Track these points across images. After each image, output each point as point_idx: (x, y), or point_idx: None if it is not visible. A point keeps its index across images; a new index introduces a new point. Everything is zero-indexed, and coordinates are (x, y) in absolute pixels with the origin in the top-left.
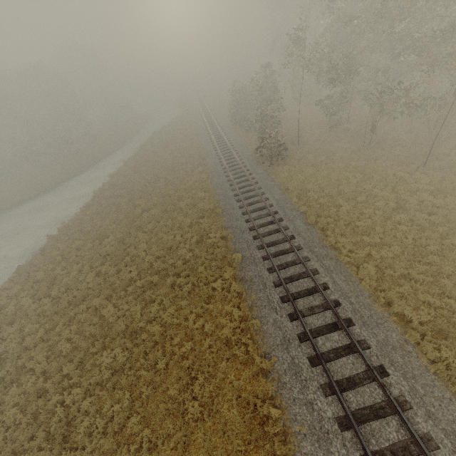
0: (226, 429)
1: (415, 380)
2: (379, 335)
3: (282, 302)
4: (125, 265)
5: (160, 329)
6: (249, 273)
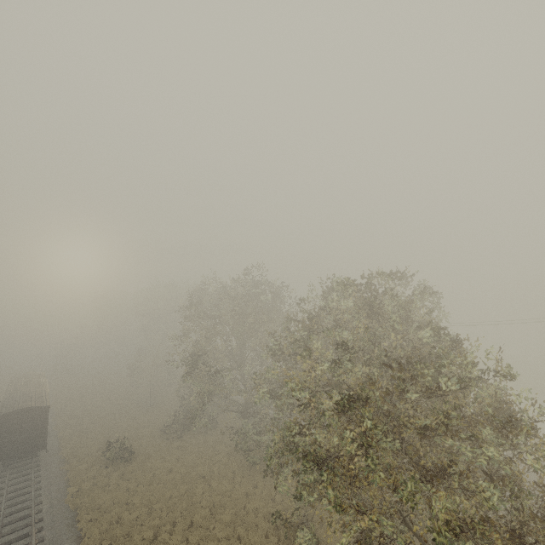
0: None
1: None
2: None
3: None
4: None
5: None
6: None
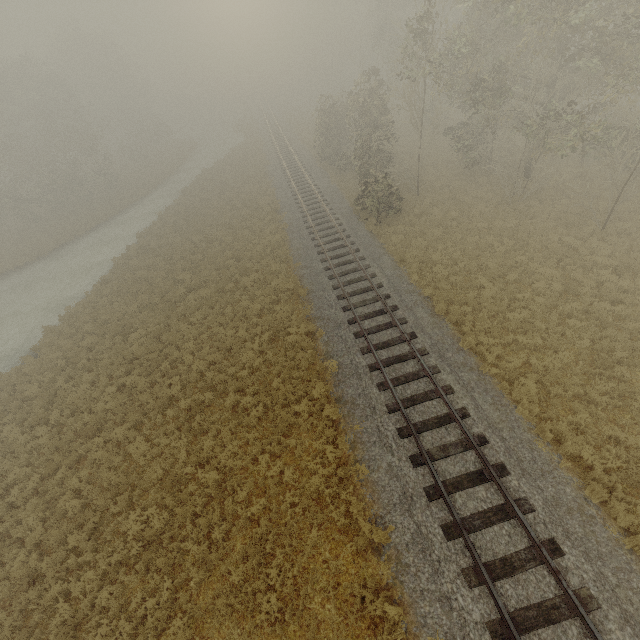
0: (320, 637)
1: (603, 562)
2: (546, 491)
3: (400, 437)
4: (162, 375)
5: (217, 477)
6: (350, 390)
